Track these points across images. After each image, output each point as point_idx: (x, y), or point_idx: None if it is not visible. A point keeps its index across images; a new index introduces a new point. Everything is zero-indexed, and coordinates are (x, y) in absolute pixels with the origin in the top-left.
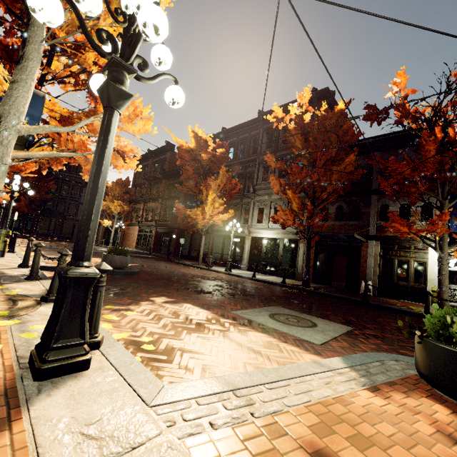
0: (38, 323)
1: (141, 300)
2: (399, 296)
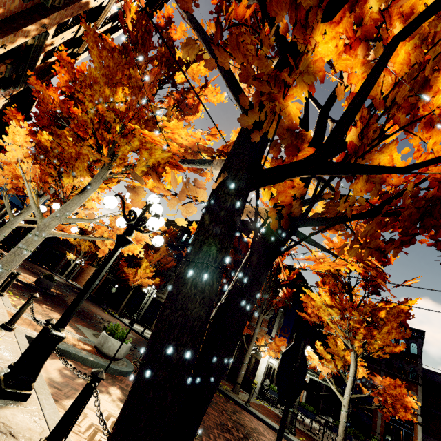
0: None
1: (35, 302)
2: None
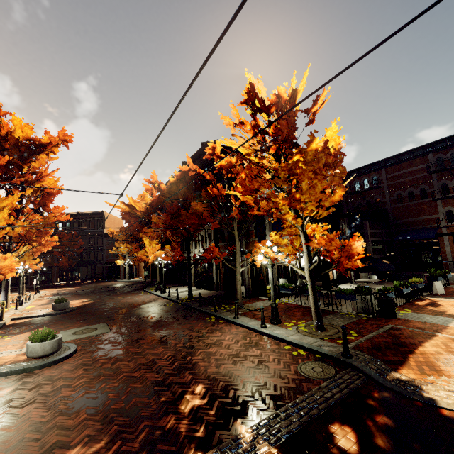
0: None
1: (28, 331)
2: (261, 294)
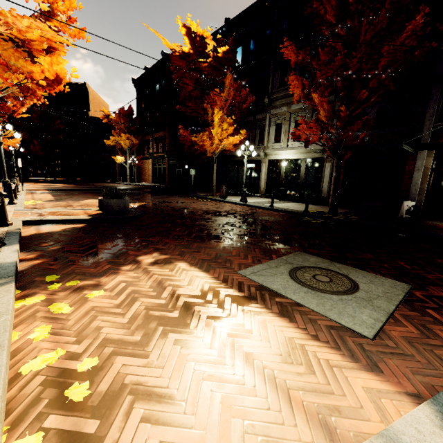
0: None
1: (123, 264)
2: None
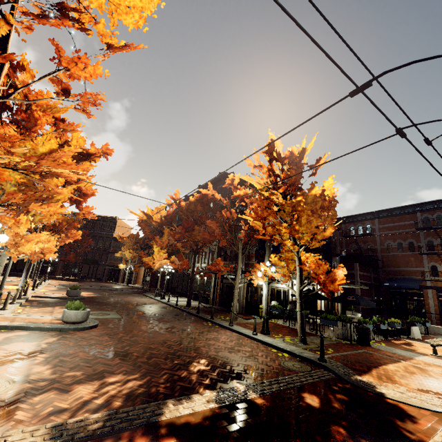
0: (1, 307)
1: (50, 307)
2: (253, 313)
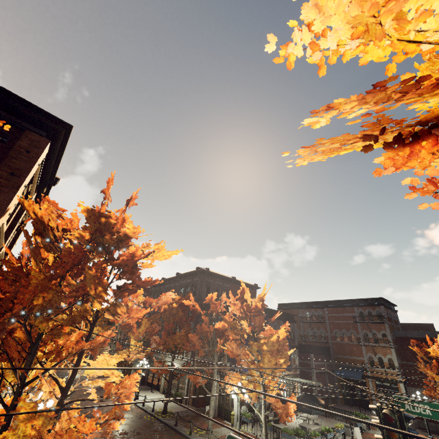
0: None
1: None
2: (225, 418)
